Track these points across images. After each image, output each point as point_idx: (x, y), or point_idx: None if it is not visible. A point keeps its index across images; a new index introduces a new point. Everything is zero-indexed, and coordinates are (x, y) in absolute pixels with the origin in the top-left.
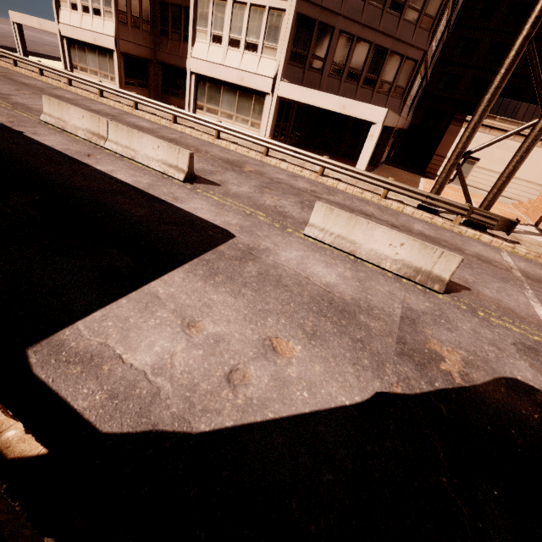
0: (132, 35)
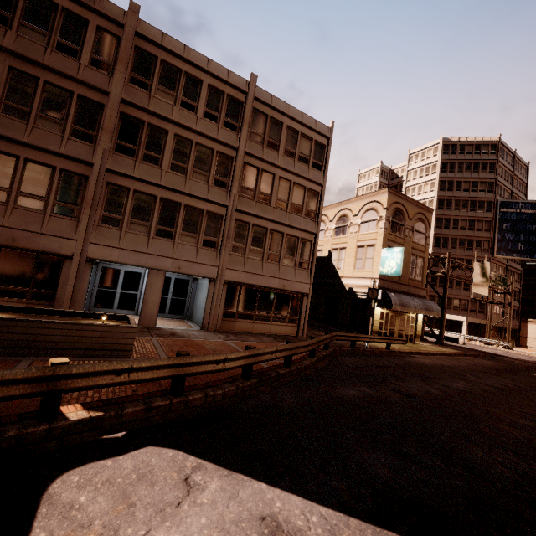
0: None
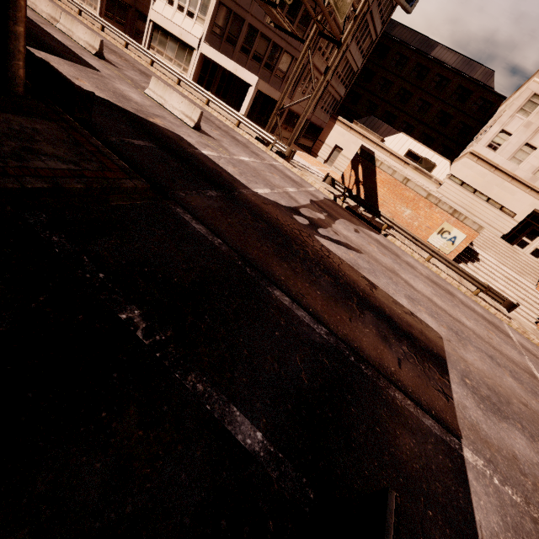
0: None
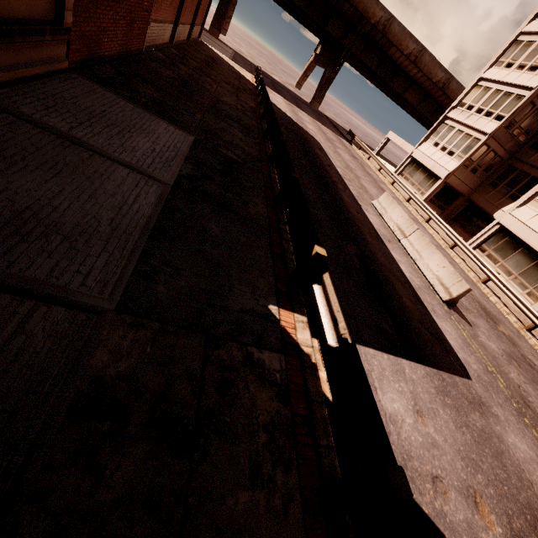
0: (464, 176)
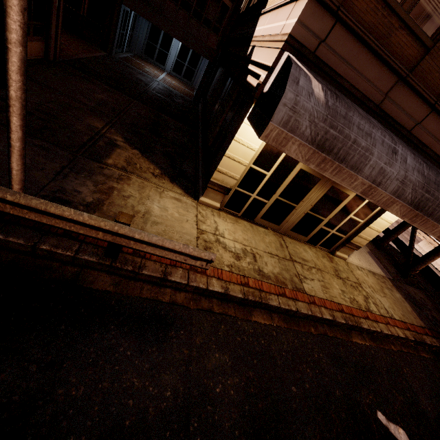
0: None
